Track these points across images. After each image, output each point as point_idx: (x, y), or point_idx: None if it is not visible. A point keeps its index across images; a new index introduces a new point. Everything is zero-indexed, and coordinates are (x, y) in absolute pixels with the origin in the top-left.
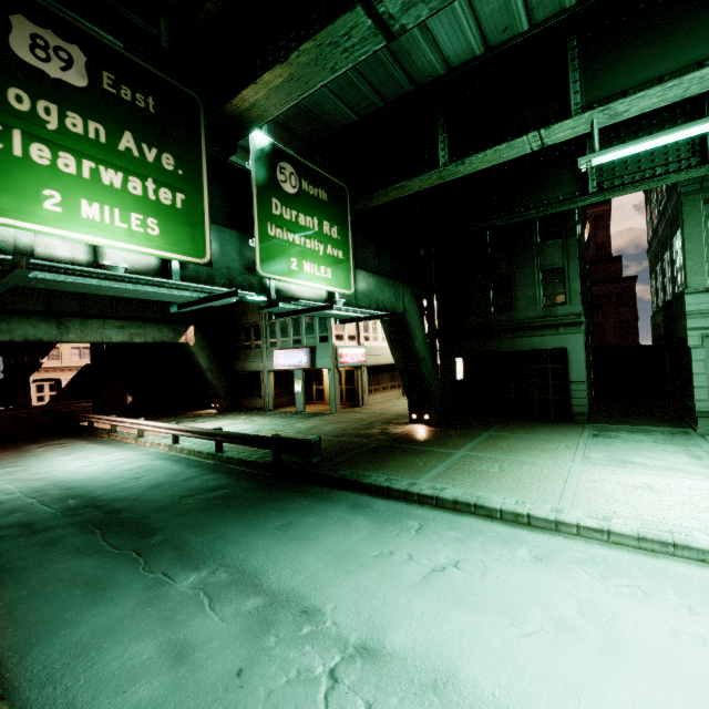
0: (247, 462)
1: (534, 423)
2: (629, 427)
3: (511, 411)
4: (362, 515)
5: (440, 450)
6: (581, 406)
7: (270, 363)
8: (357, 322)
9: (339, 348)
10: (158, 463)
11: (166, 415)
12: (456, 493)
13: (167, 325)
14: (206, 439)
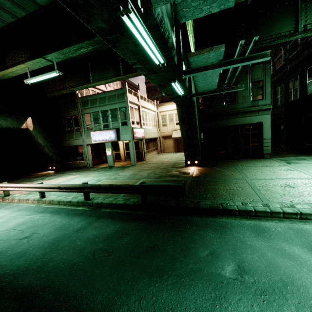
0: (117, 205)
1: (248, 160)
2: (291, 158)
3: (228, 156)
4: (279, 240)
5: (233, 179)
6: (268, 150)
7: (88, 140)
8: (139, 115)
9: (134, 128)
10: (38, 217)
11: (18, 177)
12: (307, 207)
13: (10, 115)
14: (75, 192)
